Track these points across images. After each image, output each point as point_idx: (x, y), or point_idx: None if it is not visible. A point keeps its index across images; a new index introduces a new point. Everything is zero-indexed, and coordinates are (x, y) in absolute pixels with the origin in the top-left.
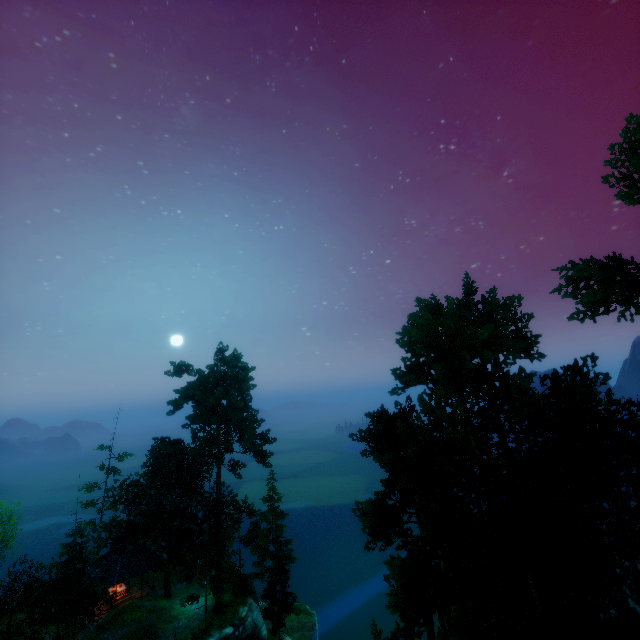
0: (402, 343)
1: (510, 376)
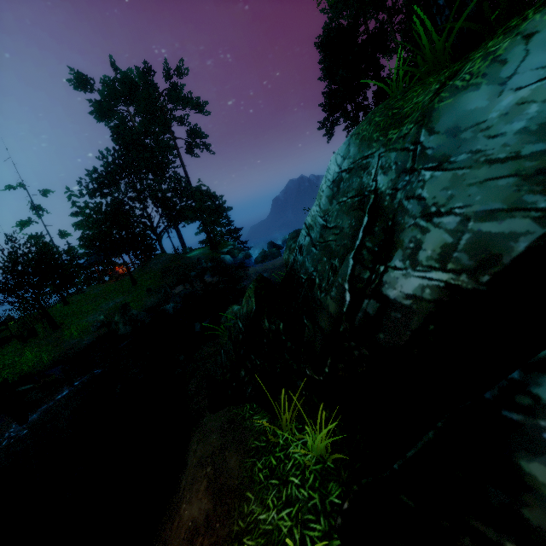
0: None
1: (379, 20)
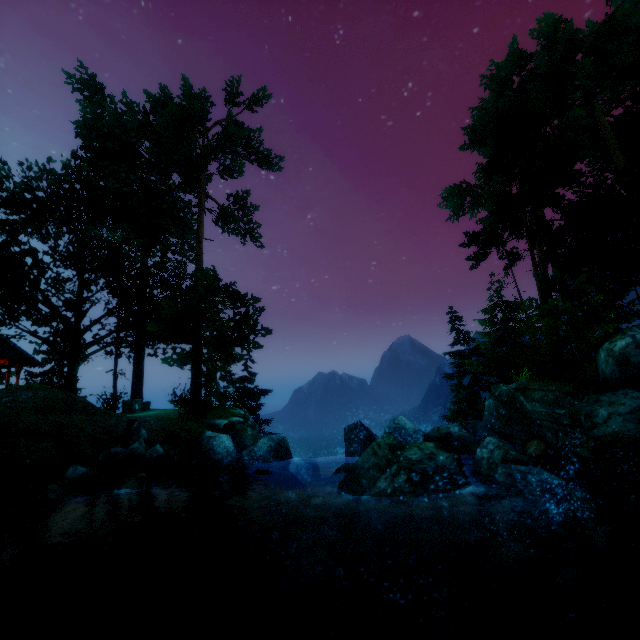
0: (546, 29)
1: None
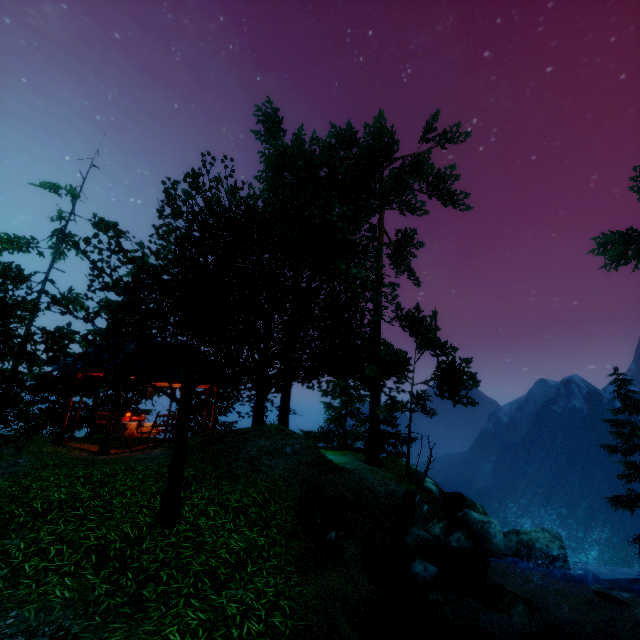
0: None
1: None
